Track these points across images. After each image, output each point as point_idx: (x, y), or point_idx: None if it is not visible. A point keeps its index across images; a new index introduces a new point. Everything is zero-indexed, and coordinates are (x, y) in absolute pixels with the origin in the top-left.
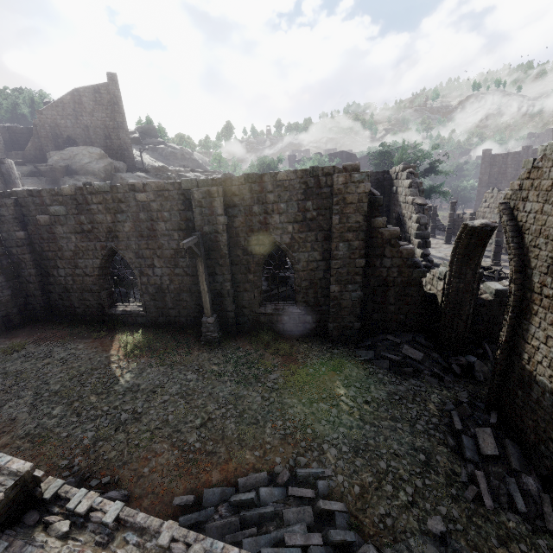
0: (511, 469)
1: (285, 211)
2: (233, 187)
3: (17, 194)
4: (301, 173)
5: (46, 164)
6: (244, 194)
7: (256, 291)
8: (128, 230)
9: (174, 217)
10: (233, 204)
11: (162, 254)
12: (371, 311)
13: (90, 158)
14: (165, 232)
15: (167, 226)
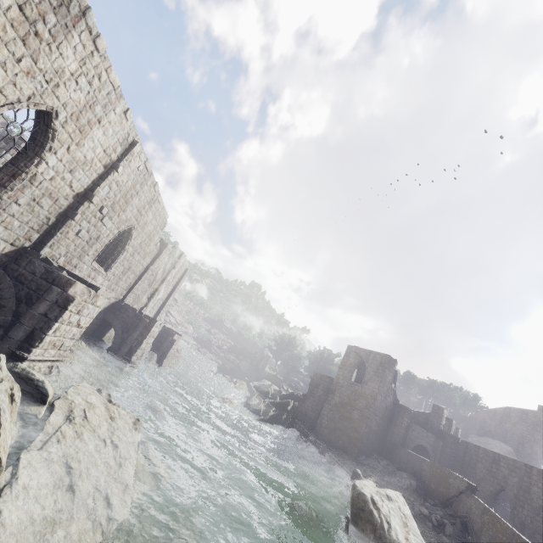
0: None
1: None
2: None
3: (469, 443)
4: None
5: (466, 439)
6: None
7: None
8: (515, 482)
9: None
10: None
11: (530, 504)
12: None
13: (499, 450)
14: (536, 493)
15: (538, 491)
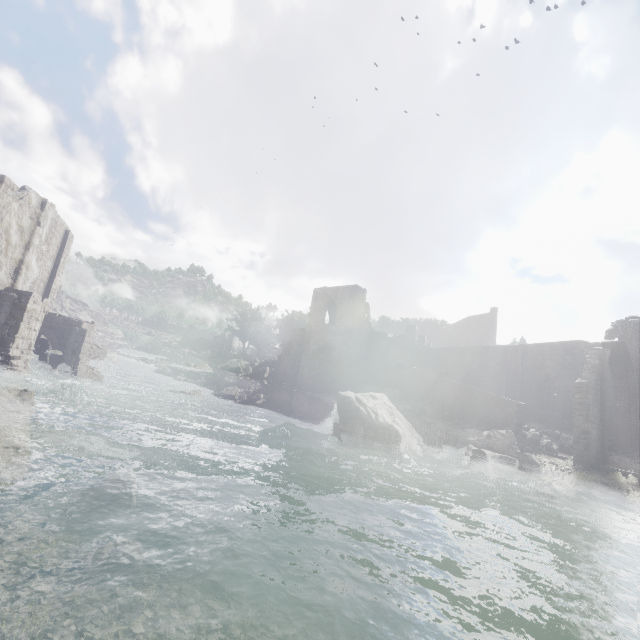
0: (609, 441)
1: (554, 359)
2: (528, 348)
3: (439, 349)
4: (563, 343)
5: None
6: (533, 351)
7: (534, 400)
8: (477, 364)
9: (498, 360)
10: (527, 355)
11: (489, 376)
12: (610, 422)
13: None
14: (493, 366)
15: (494, 364)
